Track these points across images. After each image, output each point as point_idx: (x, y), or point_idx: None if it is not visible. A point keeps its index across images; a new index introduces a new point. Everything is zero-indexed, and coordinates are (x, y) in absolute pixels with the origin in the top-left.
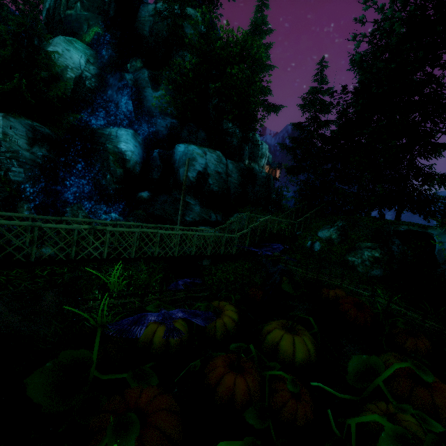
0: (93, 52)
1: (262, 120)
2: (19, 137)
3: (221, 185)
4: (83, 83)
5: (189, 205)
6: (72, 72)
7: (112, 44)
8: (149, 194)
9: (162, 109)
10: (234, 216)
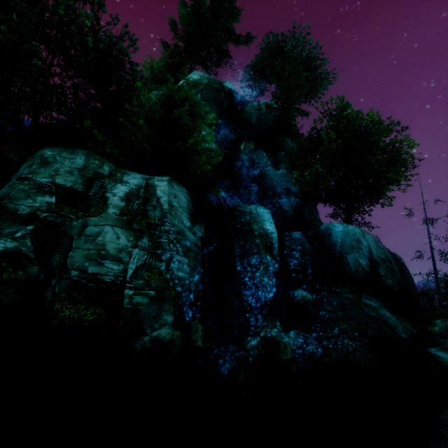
0: (213, 132)
1: (391, 199)
2: (182, 210)
3: (393, 276)
4: None
5: (377, 310)
6: None
7: (226, 128)
8: (308, 293)
9: (286, 187)
10: (438, 324)
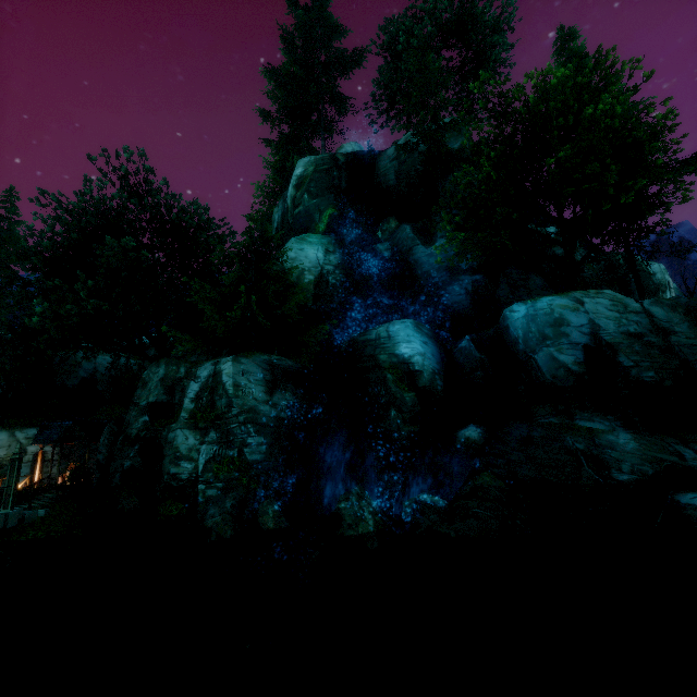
0: (330, 239)
1: (684, 189)
2: (254, 384)
3: (660, 360)
4: (326, 282)
5: (596, 436)
6: (310, 274)
7: (352, 218)
8: (480, 430)
9: (450, 266)
10: None
